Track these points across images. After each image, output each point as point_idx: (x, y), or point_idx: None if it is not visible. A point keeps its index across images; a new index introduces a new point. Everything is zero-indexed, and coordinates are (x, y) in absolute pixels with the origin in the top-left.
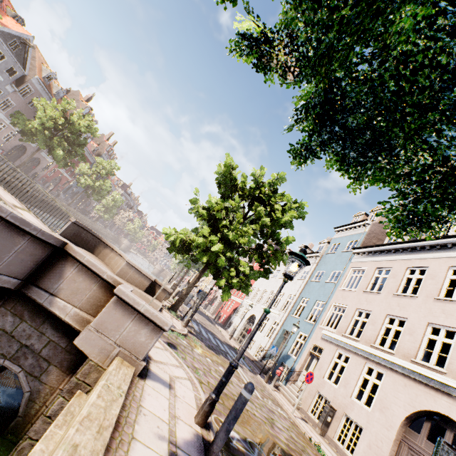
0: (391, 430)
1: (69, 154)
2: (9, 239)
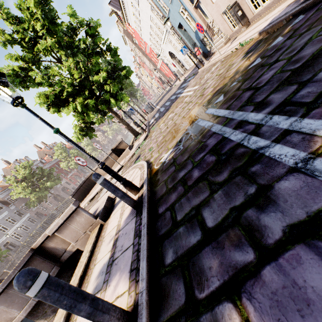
0: None
1: (49, 178)
2: None
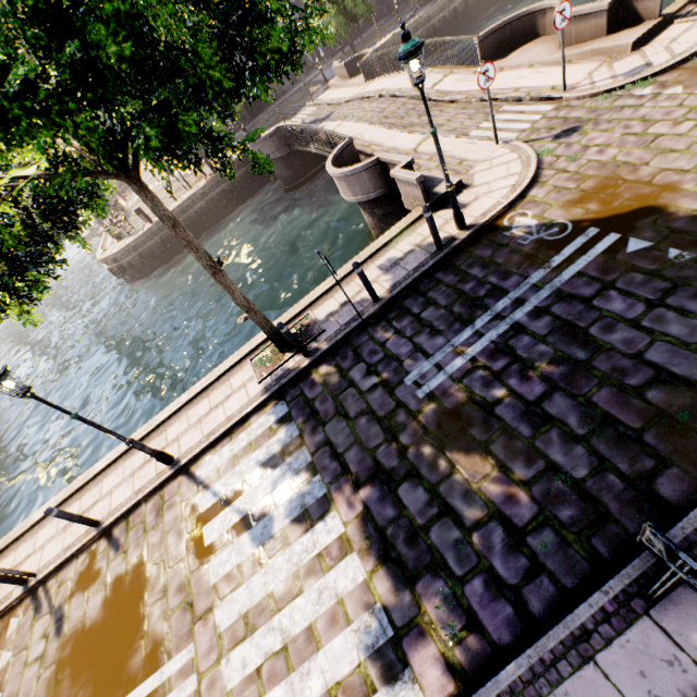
0: None
1: None
2: (361, 179)
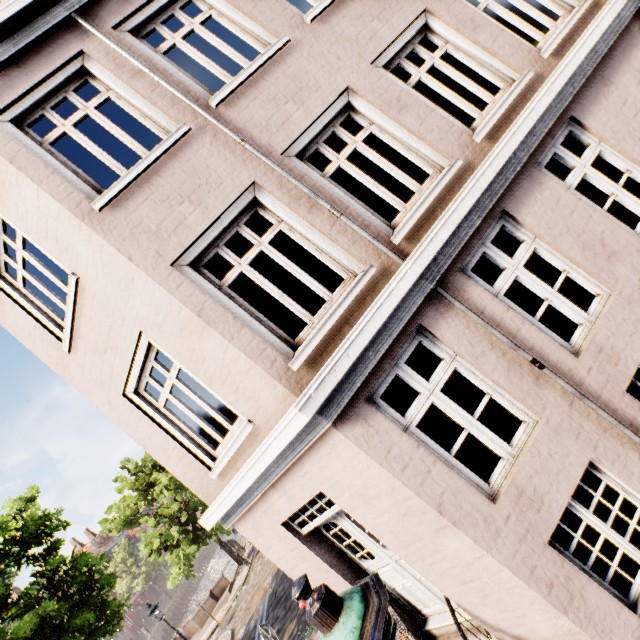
0: None
1: None
2: None
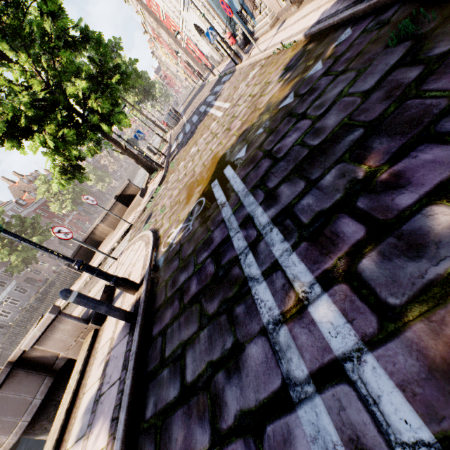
0: None
1: (35, 231)
2: (2, 403)
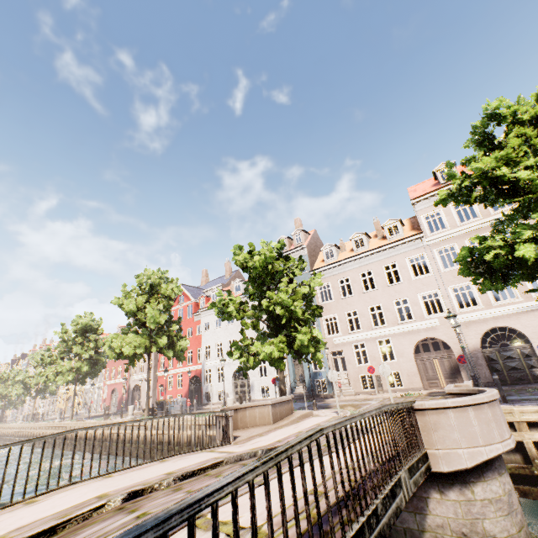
0: (412, 361)
1: None
2: None
